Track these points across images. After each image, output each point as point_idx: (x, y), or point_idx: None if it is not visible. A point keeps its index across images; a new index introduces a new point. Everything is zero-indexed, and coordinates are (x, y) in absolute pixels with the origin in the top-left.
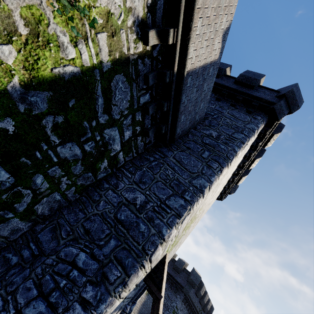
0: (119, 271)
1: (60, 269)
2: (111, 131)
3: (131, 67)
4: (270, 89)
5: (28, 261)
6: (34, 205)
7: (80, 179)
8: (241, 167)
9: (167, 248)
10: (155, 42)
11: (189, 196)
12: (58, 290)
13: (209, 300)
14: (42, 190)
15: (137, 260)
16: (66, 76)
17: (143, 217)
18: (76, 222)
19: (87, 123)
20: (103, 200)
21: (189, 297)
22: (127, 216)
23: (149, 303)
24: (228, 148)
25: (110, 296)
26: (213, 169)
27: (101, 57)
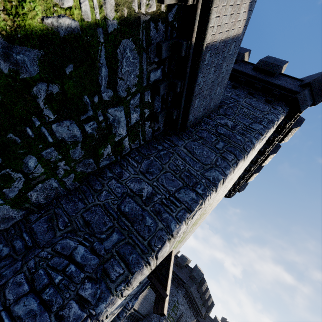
0: (122, 268)
1: (55, 263)
2: (116, 111)
3: (141, 31)
4: (293, 77)
5: (21, 253)
6: (26, 192)
7: (80, 166)
8: (253, 163)
9: (174, 245)
10: (171, 0)
11: (201, 189)
12: (52, 287)
13: (210, 297)
14: (36, 175)
15: (142, 256)
16: (61, 31)
17: (150, 209)
18: (75, 213)
19: (88, 98)
20: (105, 190)
21: (190, 293)
22: (132, 208)
23: (150, 297)
24: (245, 139)
25: (111, 294)
26: (228, 161)
27: (105, 12)
